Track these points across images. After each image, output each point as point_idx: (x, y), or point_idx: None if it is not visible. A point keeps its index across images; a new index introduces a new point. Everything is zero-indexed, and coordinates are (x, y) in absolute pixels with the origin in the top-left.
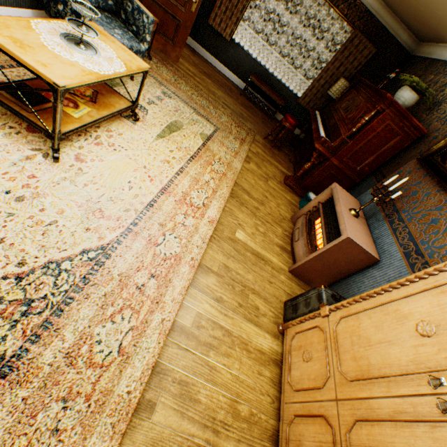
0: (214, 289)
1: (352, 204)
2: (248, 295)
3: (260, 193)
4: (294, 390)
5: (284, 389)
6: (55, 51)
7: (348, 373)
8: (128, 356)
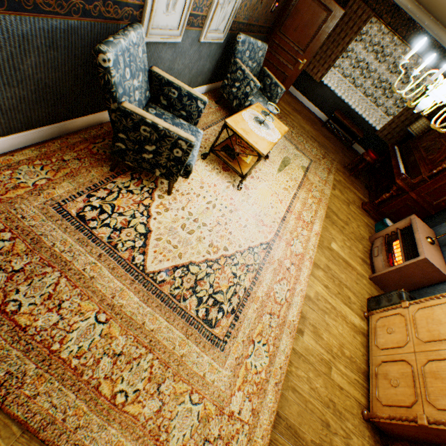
0: (323, 279)
1: (428, 233)
2: (343, 288)
3: (344, 215)
4: (380, 348)
5: (371, 349)
6: (255, 132)
7: (423, 338)
8: (288, 303)
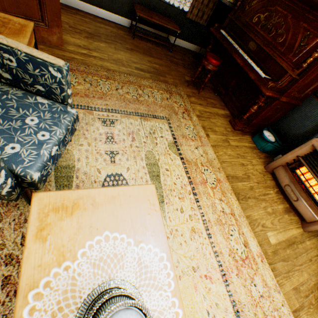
0: None
1: None
2: None
3: (238, 166)
4: None
5: None
6: None
7: None
8: None
